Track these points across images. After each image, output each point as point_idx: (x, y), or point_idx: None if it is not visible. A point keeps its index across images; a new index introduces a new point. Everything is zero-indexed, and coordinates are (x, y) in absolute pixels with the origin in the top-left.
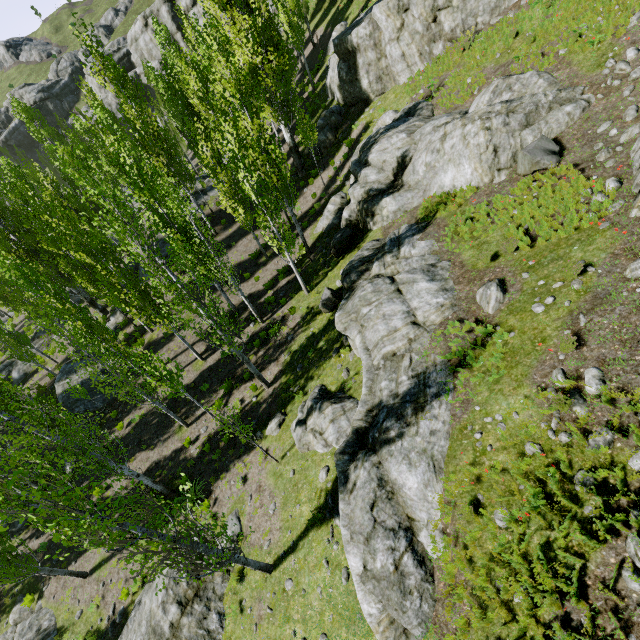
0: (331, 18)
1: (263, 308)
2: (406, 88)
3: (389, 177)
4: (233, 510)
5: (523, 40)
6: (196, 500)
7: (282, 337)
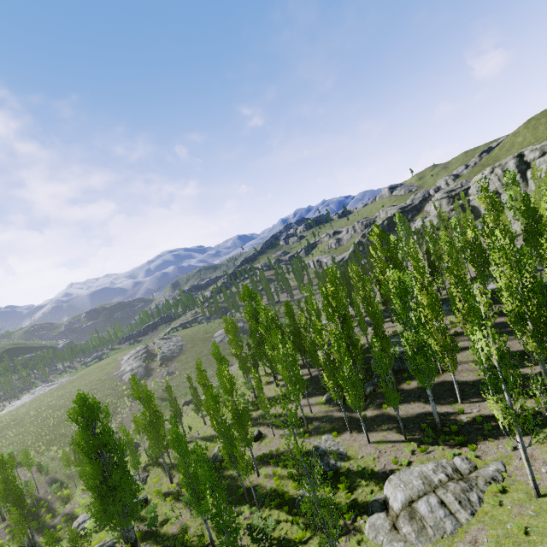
0: None
1: None
2: None
3: None
4: (498, 460)
5: None
6: (461, 443)
7: None
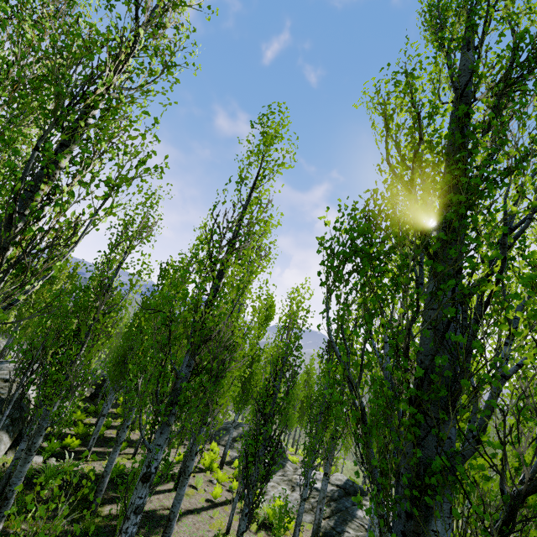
0: None
1: None
2: None
3: None
4: None
5: None
6: None
7: None
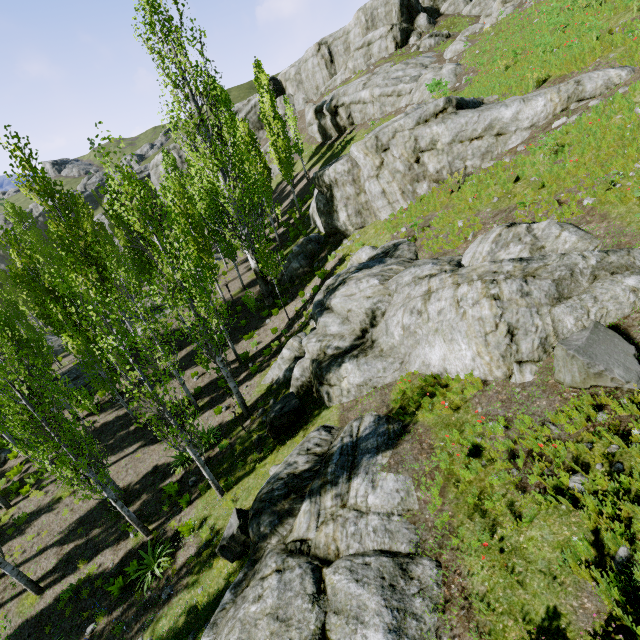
0: (326, 160)
1: (160, 501)
2: (387, 224)
3: (356, 331)
4: None
5: (527, 185)
6: None
7: (158, 583)
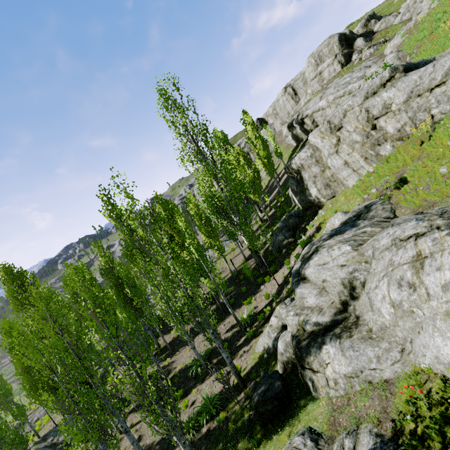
0: None
1: None
2: (356, 189)
3: (335, 303)
4: None
5: None
6: None
7: None
